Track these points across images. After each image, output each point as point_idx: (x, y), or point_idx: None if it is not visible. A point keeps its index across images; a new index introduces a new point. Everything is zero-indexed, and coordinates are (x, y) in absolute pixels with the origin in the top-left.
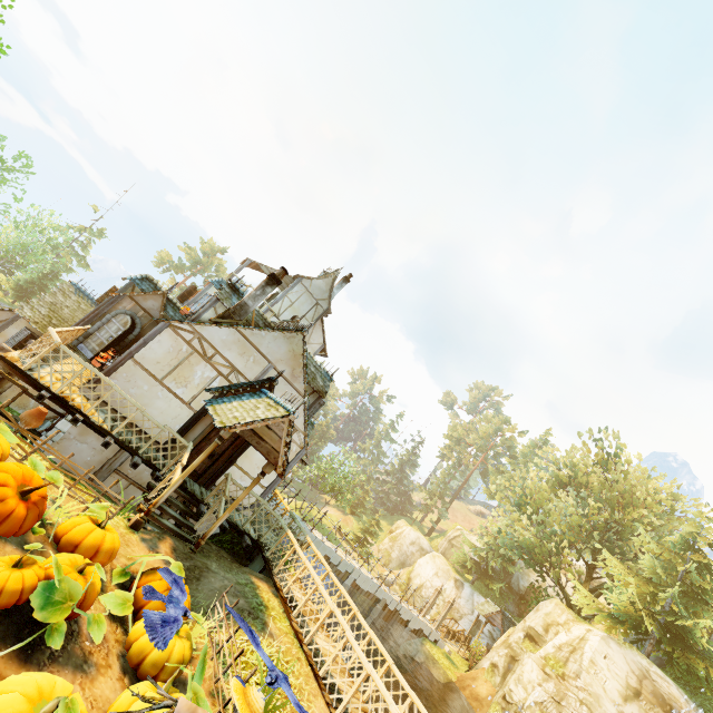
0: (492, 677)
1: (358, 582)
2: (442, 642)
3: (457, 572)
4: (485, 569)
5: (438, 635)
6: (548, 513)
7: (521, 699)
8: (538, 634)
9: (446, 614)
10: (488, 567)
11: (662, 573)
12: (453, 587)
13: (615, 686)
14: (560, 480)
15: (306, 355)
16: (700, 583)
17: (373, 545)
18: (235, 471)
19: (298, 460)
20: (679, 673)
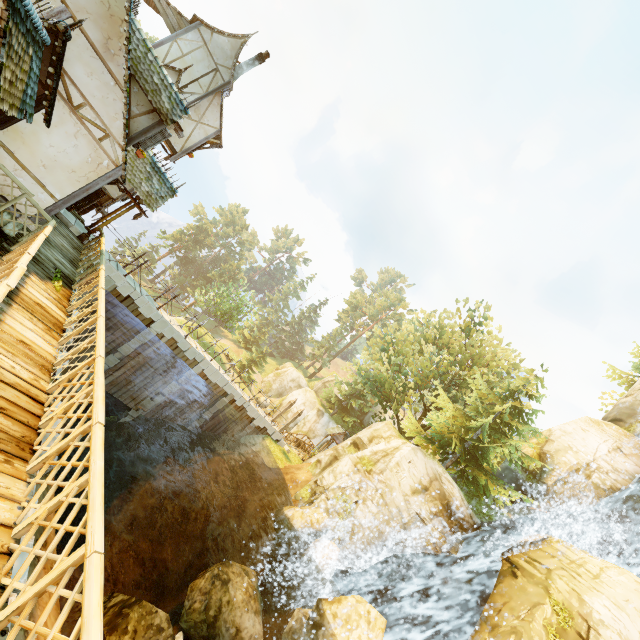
0: (314, 469)
1: (206, 372)
2: (283, 442)
3: (322, 405)
4: (345, 406)
5: (281, 436)
6: (407, 361)
7: (329, 483)
8: (363, 443)
9: (292, 421)
10: (348, 405)
11: (481, 409)
12: (315, 415)
13: (409, 483)
14: (427, 341)
15: (129, 21)
16: (509, 421)
17: (256, 373)
18: (4, 157)
19: (109, 180)
20: (465, 487)
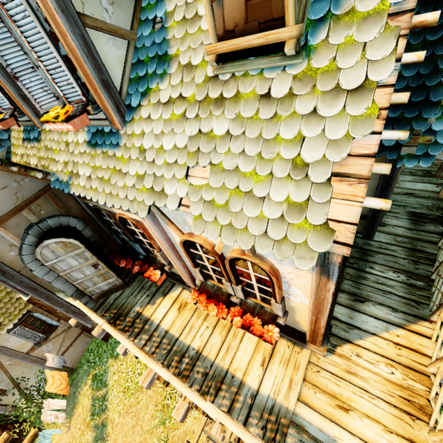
0: None
1: None
2: None
3: None
4: None
5: None
6: None
7: None
8: None
9: None
10: None
11: None
12: None
13: None
14: None
15: None
16: None
17: None
18: None
19: None
20: None
